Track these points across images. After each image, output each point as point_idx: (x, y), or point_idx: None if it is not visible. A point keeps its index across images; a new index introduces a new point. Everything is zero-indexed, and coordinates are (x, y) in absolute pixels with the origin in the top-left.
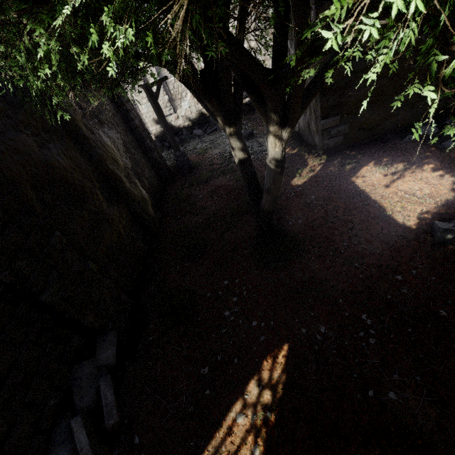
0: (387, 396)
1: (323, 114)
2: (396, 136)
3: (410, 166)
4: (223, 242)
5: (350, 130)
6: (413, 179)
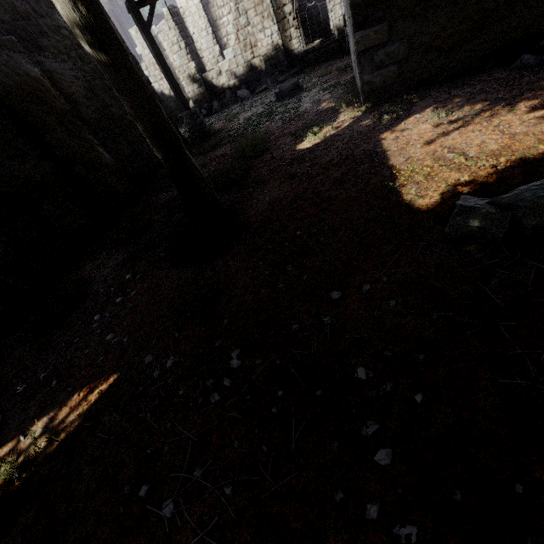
0: (161, 506)
1: (358, 20)
2: (503, 63)
3: (491, 107)
4: (166, 226)
5: (411, 53)
6: (481, 127)
